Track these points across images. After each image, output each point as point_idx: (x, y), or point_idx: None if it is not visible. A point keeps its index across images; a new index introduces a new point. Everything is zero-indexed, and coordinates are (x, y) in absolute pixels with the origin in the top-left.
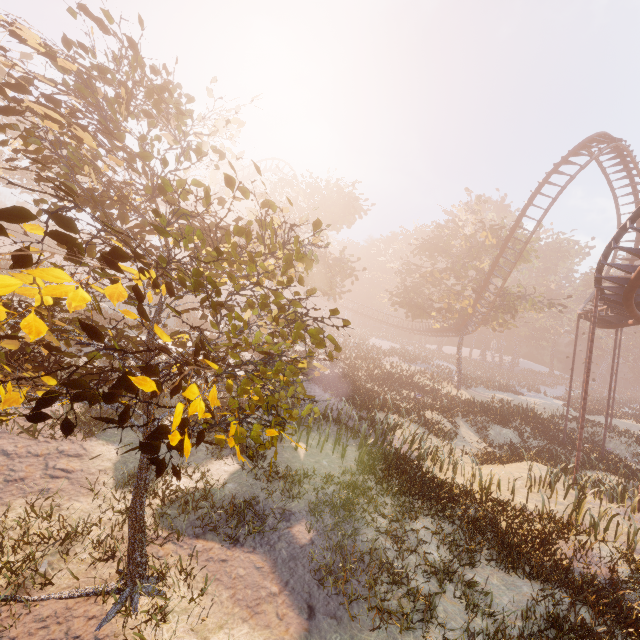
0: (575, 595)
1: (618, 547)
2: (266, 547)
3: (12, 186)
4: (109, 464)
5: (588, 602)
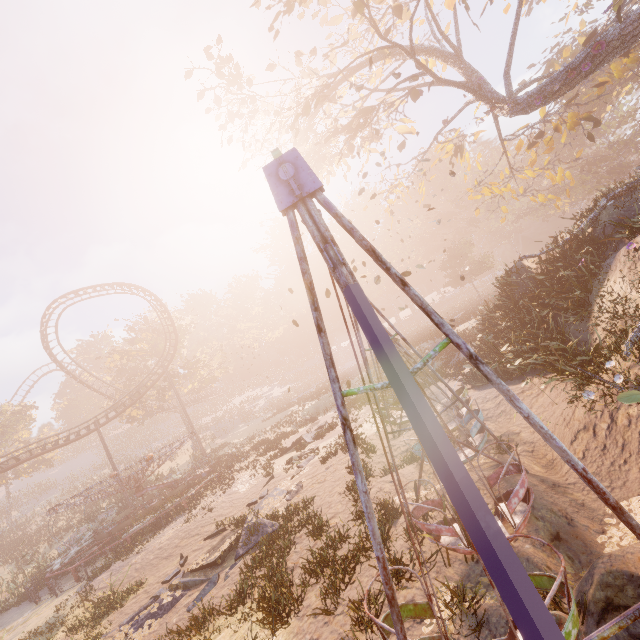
0: None
1: None
2: None
3: None
4: None
5: None
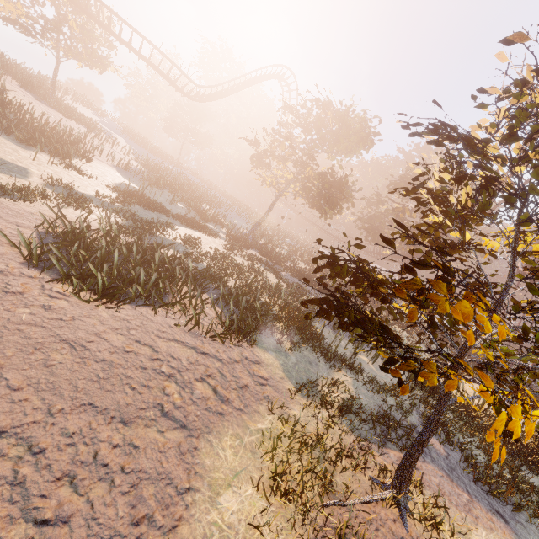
0: None
1: None
2: (428, 457)
3: (28, 33)
4: (281, 372)
5: None
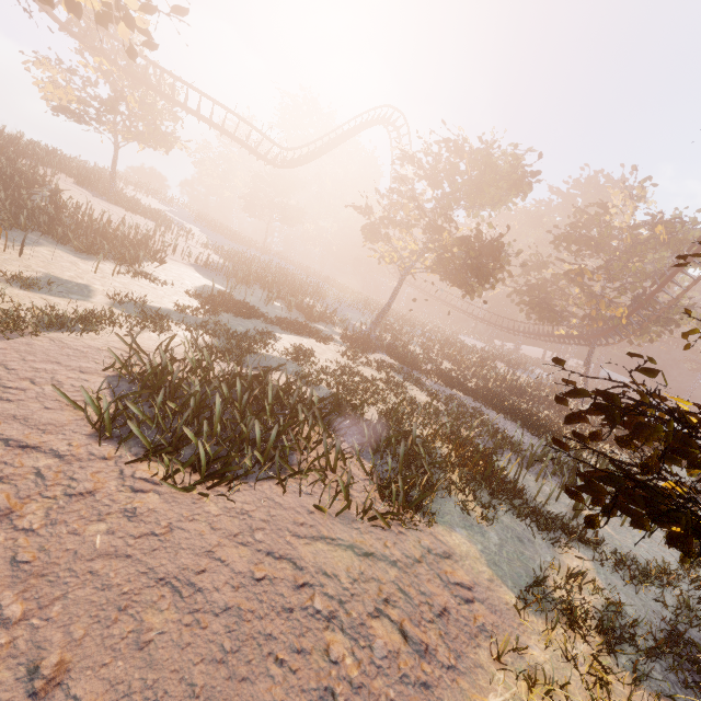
0: None
1: None
2: None
3: (81, 121)
4: (485, 567)
5: None
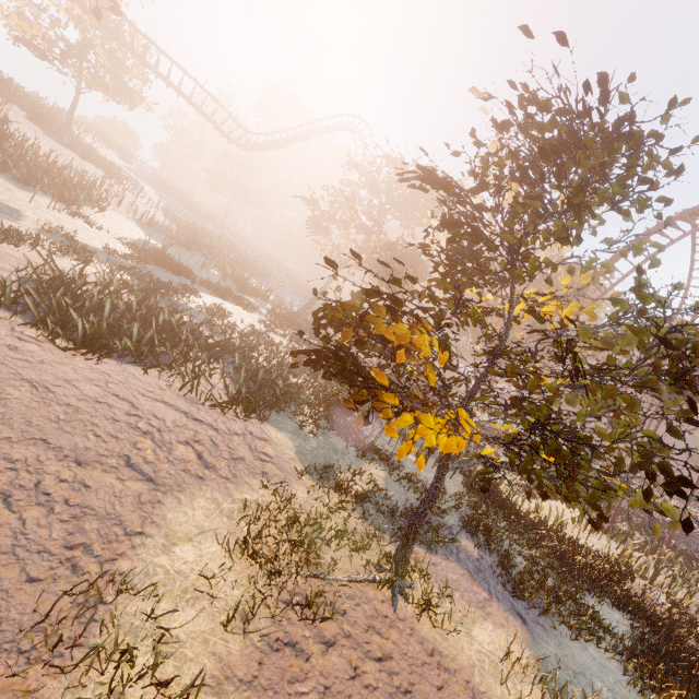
0: (651, 626)
1: (665, 592)
2: (454, 557)
3: (44, 58)
4: (292, 453)
5: (663, 633)
